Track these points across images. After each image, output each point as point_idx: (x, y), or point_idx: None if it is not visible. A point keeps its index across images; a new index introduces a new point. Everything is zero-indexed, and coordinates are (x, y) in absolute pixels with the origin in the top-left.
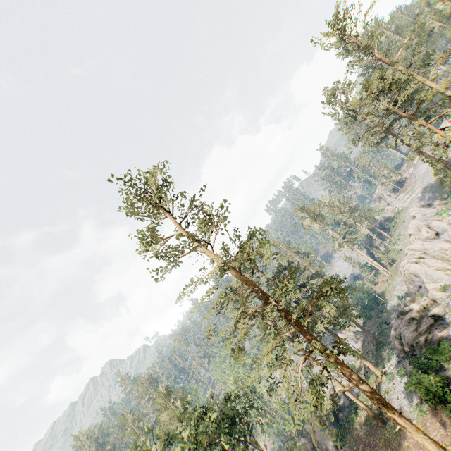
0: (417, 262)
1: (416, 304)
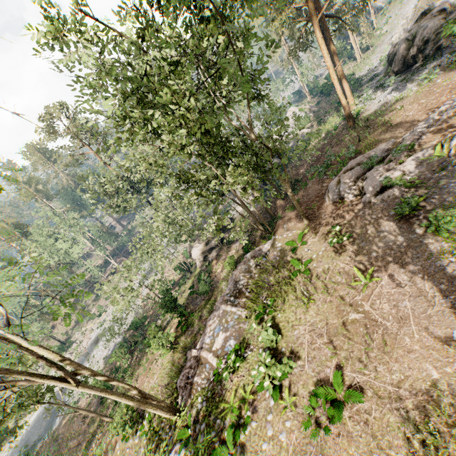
0: None
1: None
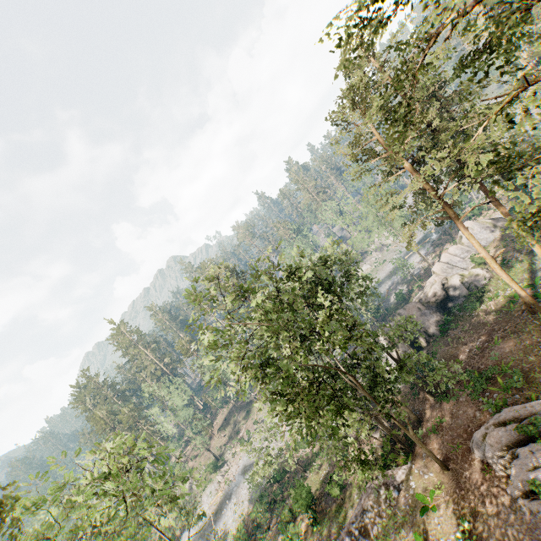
0: None
1: None
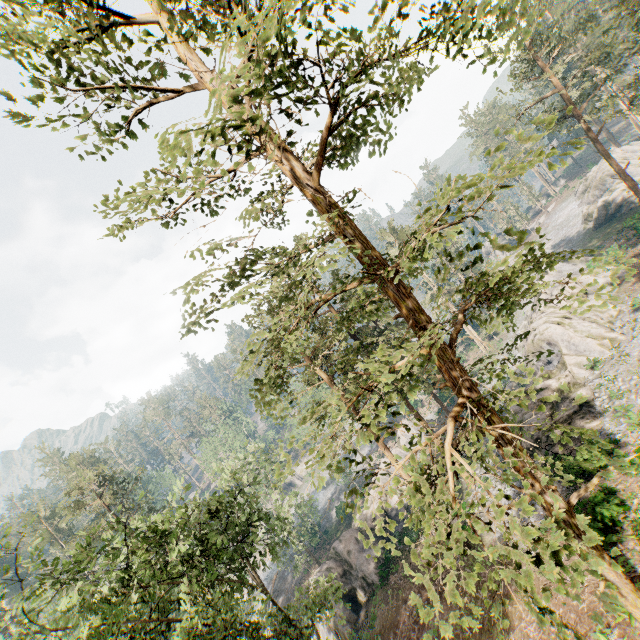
0: (560, 323)
1: (554, 381)
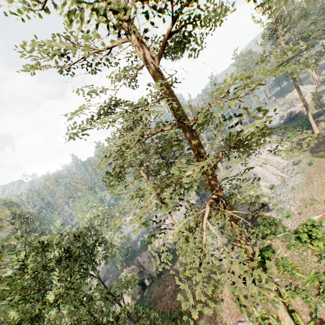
0: (261, 166)
1: (253, 192)
